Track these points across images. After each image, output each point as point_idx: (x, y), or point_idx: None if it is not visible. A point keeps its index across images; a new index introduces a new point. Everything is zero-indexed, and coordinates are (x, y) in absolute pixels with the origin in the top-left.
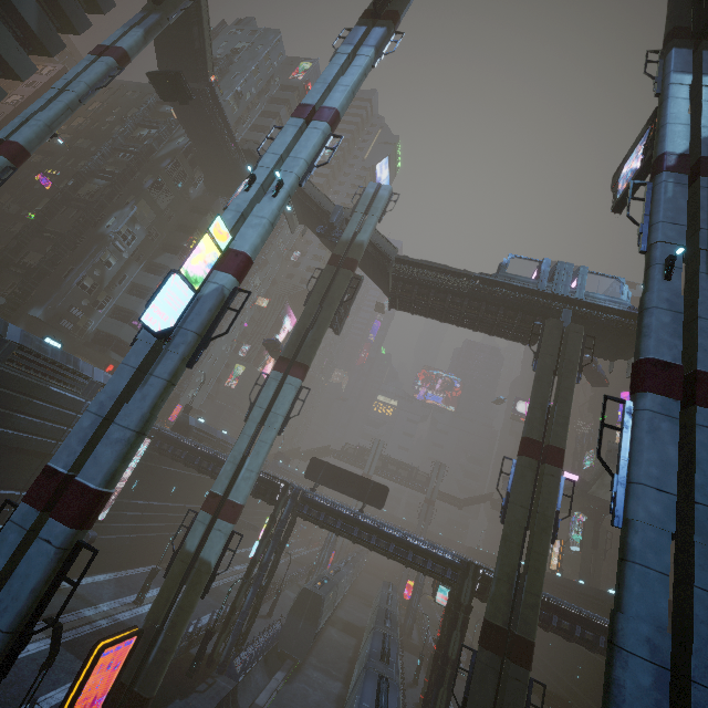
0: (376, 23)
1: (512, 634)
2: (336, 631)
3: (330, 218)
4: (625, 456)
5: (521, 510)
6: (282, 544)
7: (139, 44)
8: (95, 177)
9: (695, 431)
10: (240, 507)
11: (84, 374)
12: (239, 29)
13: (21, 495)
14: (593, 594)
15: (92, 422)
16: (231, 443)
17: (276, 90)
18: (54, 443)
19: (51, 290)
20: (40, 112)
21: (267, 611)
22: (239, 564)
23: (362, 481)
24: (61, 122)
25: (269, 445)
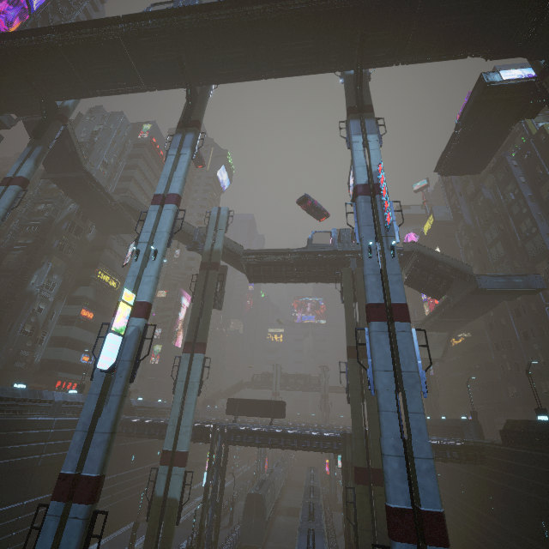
0: (187, 131)
1: (371, 469)
2: (283, 517)
3: (193, 238)
4: (370, 357)
5: (357, 392)
6: (223, 468)
7: (33, 170)
8: (13, 250)
9: (396, 335)
10: (186, 453)
11: (48, 400)
12: (93, 116)
13: (23, 504)
14: (434, 423)
15: (81, 436)
16: (167, 407)
17: (130, 149)
18: (39, 457)
19: (0, 344)
20: None
21: (228, 522)
22: (198, 496)
23: (266, 403)
24: None
25: (194, 404)
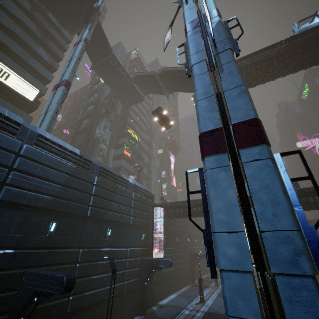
0: None
1: None
2: None
3: None
4: None
5: None
6: None
7: (89, 35)
8: (83, 120)
9: None
10: None
11: (126, 180)
12: None
13: (127, 250)
14: None
15: (208, 101)
16: None
17: (128, 65)
18: (129, 217)
19: None
20: (67, 68)
21: None
22: (219, 276)
23: None
24: (76, 69)
25: None
